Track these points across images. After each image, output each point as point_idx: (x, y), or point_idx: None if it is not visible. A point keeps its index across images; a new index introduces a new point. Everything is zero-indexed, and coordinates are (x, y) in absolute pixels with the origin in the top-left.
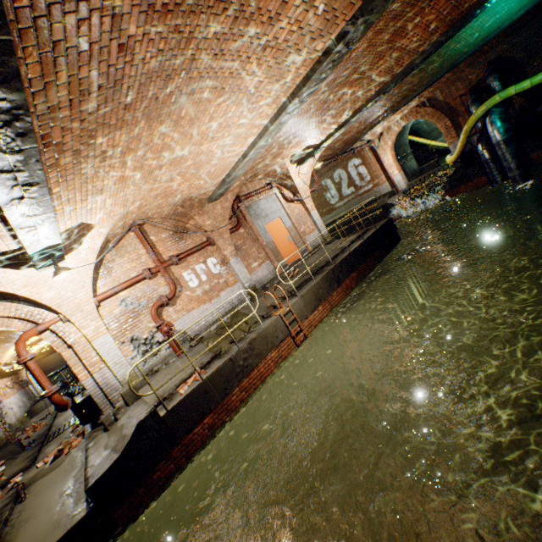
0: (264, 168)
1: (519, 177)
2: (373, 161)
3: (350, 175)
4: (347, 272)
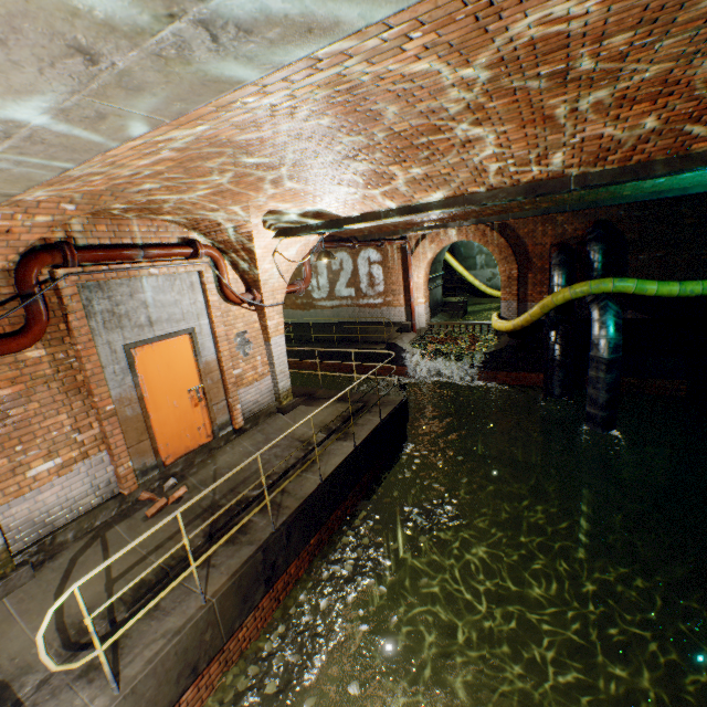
0: (184, 205)
1: (603, 421)
2: (397, 267)
3: (357, 270)
4: (301, 541)
